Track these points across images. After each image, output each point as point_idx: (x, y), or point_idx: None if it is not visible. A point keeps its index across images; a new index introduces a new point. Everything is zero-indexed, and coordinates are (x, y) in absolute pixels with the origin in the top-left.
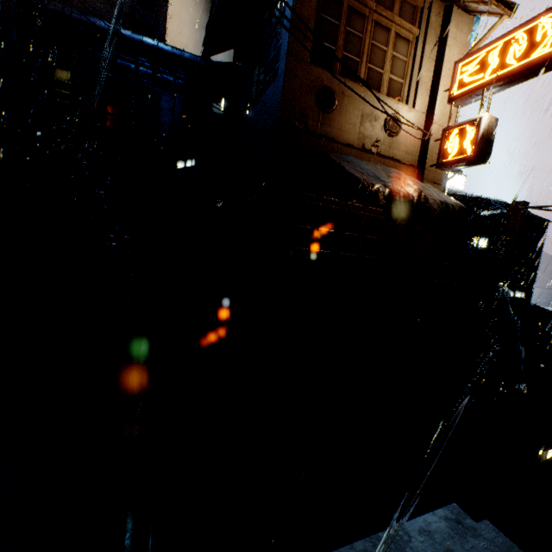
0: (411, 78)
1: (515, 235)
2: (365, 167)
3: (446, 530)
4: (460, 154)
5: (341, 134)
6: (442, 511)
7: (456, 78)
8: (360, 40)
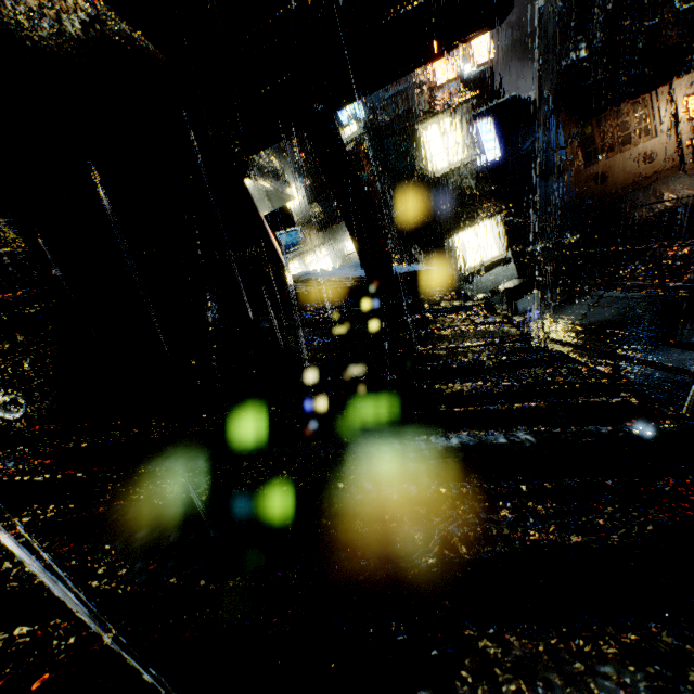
0: (654, 118)
1: None
2: (638, 200)
3: None
4: None
5: (615, 186)
6: None
7: (688, 107)
8: (609, 129)
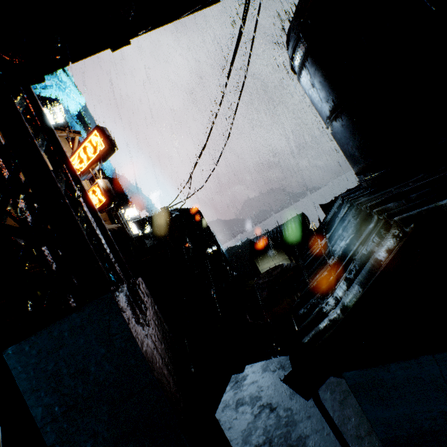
0: None
1: (172, 223)
2: None
3: (233, 393)
4: (101, 202)
5: None
6: (229, 386)
7: None
8: None
